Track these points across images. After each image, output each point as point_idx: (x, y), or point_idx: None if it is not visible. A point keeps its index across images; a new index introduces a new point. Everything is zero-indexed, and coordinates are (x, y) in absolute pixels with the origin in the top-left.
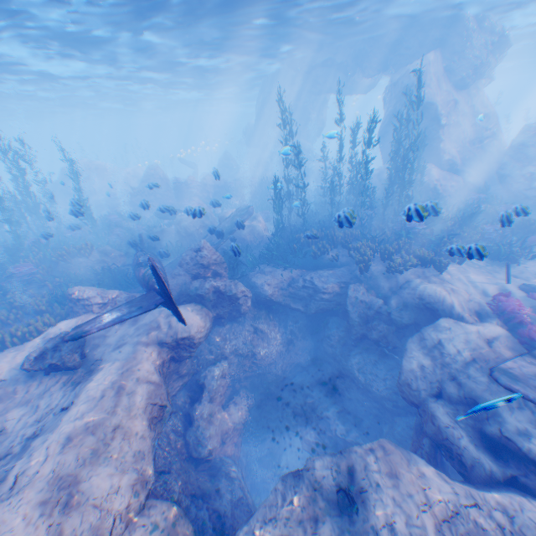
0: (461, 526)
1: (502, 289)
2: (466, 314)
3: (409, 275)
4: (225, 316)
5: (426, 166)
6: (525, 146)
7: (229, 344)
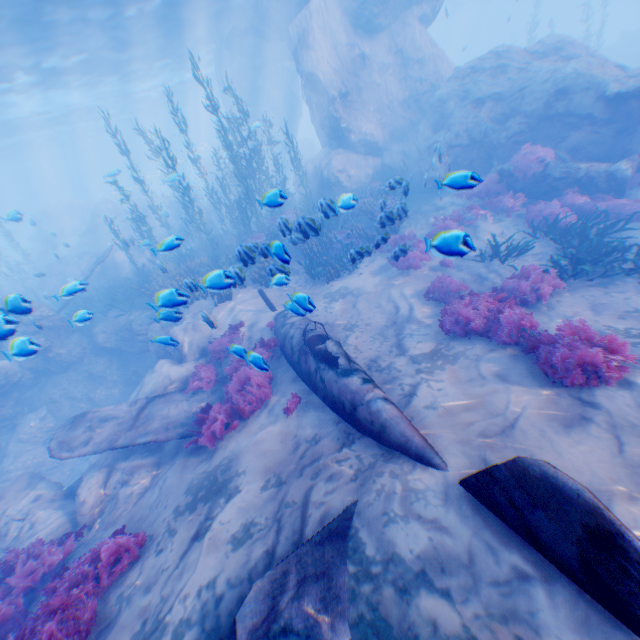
0: (1, 532)
1: (258, 319)
2: (192, 353)
3: (194, 311)
4: (41, 367)
5: (333, 153)
6: (444, 102)
7: (60, 390)
